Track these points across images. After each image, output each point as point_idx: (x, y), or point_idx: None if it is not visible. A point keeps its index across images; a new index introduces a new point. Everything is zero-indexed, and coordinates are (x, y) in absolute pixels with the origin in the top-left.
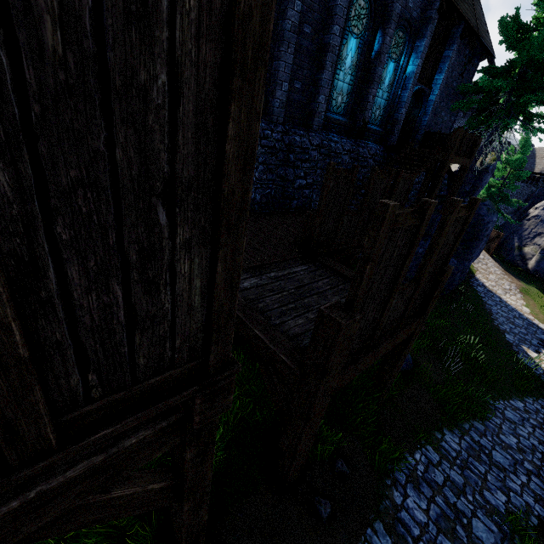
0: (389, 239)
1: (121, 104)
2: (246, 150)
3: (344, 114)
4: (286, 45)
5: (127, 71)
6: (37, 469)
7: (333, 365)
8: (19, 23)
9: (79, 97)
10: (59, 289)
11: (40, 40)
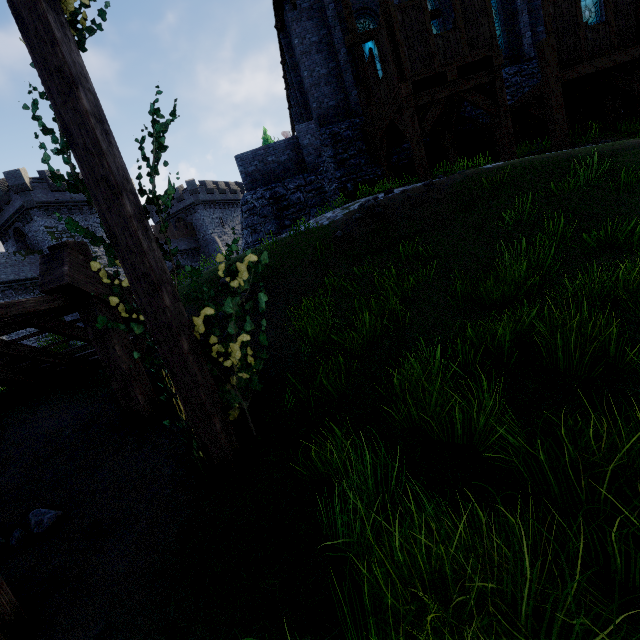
0: (554, 7)
1: (472, 4)
2: (488, 1)
3: (598, 20)
4: (520, 14)
5: (472, 0)
6: (468, 61)
7: (549, 61)
8: (464, 1)
9: (468, 5)
10: (468, 31)
11: (465, 2)
